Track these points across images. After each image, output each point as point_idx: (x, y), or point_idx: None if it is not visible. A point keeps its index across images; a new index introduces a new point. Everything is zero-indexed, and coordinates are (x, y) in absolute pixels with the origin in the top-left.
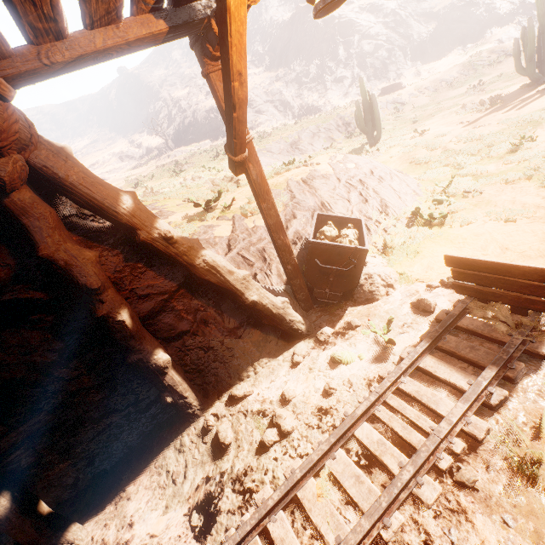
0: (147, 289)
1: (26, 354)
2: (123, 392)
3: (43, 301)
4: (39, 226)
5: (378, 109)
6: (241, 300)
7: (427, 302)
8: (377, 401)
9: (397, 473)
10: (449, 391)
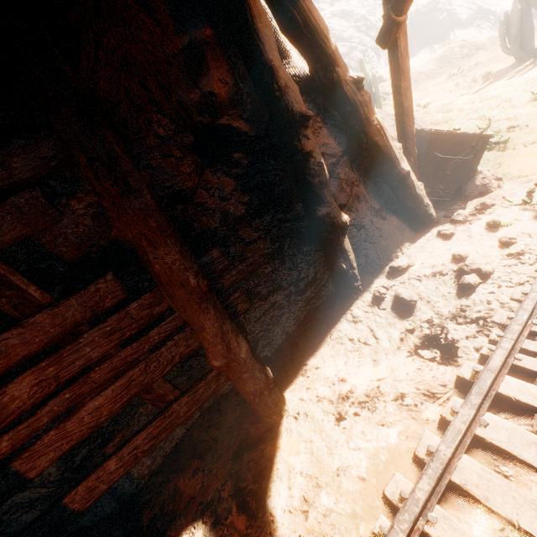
0: (322, 147)
1: (223, 200)
2: (289, 266)
3: (246, 137)
4: (267, 35)
5: (378, 88)
6: (396, 171)
7: None
8: None
9: None
10: None
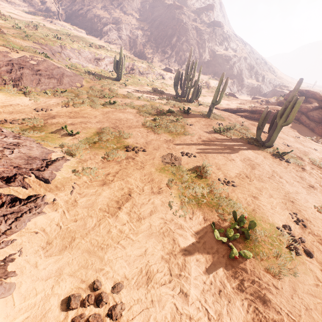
0: None
1: None
2: None
3: None
4: None
5: (123, 66)
6: None
7: None
8: None
9: None
10: None
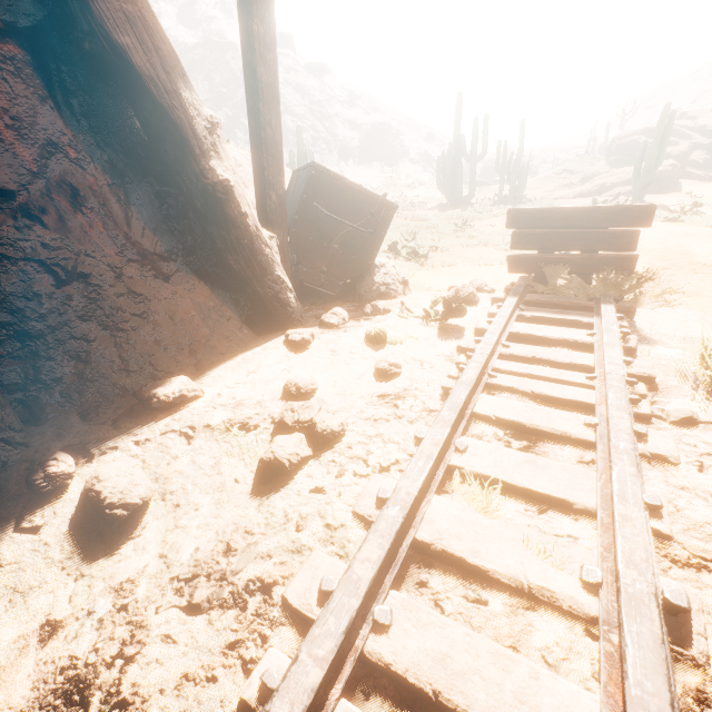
0: None
1: None
2: None
3: None
4: None
5: None
6: (197, 169)
7: (470, 290)
8: (484, 368)
9: (593, 436)
10: (567, 350)
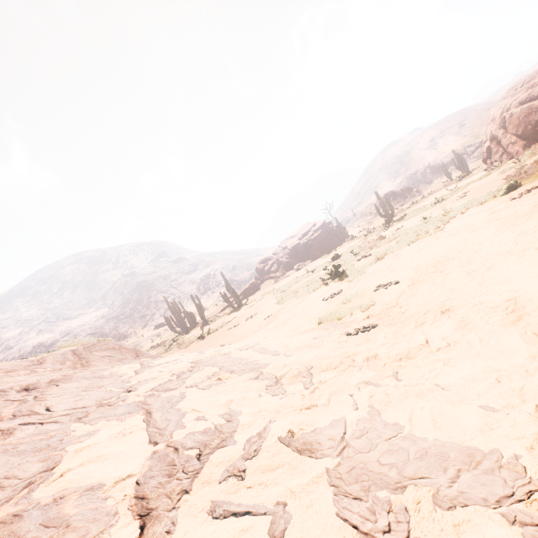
0: None
1: None
2: None
3: None
4: None
5: None
6: None
7: None
8: None
9: None
10: None
